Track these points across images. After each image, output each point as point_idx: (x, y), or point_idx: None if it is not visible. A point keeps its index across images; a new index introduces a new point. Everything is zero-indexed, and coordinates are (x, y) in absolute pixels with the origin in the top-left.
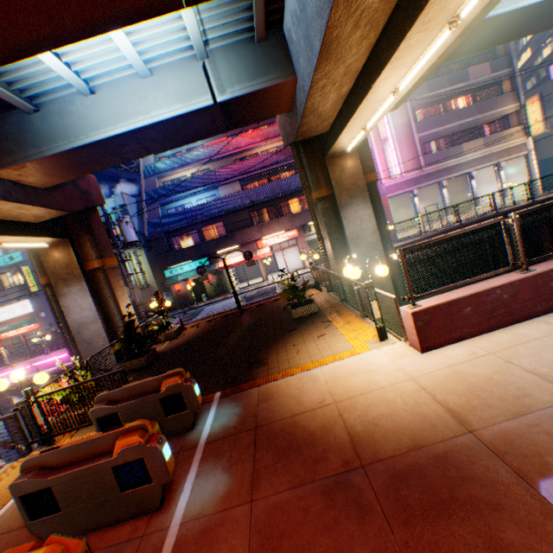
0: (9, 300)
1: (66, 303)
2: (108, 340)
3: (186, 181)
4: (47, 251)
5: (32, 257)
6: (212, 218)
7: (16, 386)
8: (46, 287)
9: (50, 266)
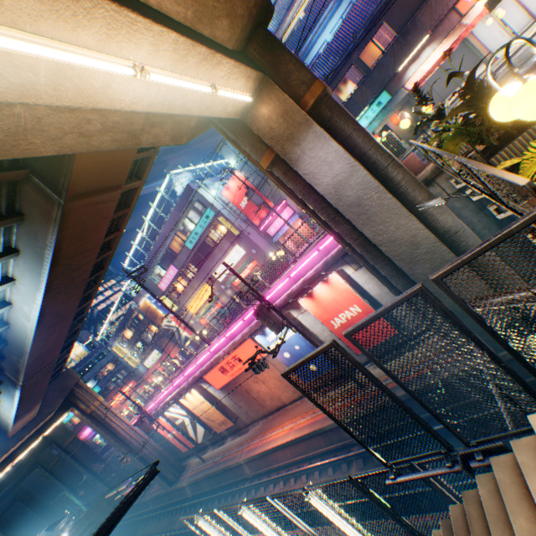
0: (225, 252)
1: (305, 170)
2: (381, 189)
3: (305, 17)
4: (250, 116)
5: (239, 141)
6: (369, 24)
7: (287, 301)
8: (268, 174)
9: (264, 134)
